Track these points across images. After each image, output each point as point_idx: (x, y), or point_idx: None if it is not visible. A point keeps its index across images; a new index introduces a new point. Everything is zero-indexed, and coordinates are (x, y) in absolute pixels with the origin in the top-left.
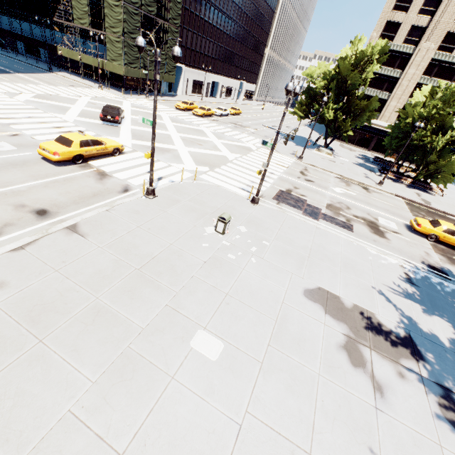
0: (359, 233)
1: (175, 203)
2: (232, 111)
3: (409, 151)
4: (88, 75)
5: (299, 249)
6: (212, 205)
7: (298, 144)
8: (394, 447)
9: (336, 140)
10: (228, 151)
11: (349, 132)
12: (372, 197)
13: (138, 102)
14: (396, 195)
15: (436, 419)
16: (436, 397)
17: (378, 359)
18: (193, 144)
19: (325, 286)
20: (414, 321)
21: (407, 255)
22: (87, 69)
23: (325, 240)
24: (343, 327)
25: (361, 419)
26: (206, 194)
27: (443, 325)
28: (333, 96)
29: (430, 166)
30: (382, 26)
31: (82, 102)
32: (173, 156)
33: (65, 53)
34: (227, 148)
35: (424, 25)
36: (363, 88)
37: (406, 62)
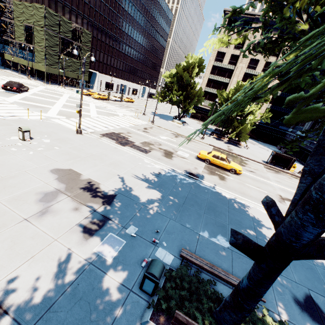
0: (151, 154)
1: (6, 125)
2: (126, 99)
3: (225, 121)
4: (26, 72)
5: (82, 153)
6: (39, 130)
7: (161, 118)
8: (10, 236)
9: (197, 120)
10: (96, 113)
11: (193, 111)
12: (188, 143)
13: (53, 88)
14: (209, 144)
15: (73, 229)
16: (90, 220)
17: (68, 201)
18: (70, 108)
19: (77, 169)
20: (130, 190)
21: (177, 167)
22: (26, 69)
23: (113, 153)
24: (61, 186)
25: (1, 222)
26: (42, 126)
27: (154, 194)
28: (176, 87)
29: (236, 129)
30: (215, 54)
31: (2, 82)
32: (44, 109)
33: (9, 58)
34: (97, 113)
35: (238, 54)
36: (209, 89)
37: (231, 74)
